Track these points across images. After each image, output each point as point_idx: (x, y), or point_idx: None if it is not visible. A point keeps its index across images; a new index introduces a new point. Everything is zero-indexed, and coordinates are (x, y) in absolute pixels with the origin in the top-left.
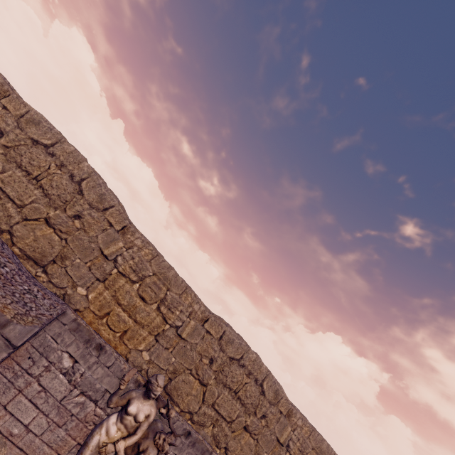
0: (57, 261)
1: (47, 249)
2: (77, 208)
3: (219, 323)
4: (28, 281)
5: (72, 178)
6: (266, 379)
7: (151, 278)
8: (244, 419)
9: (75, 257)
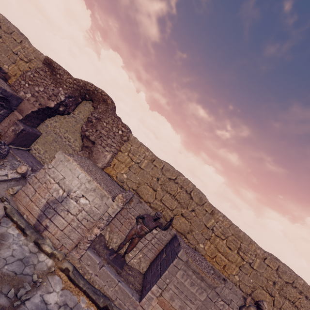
0: (189, 233)
1: (185, 228)
2: (192, 207)
3: (274, 261)
4: (192, 251)
5: (186, 192)
6: None
7: (231, 237)
8: None
9: (195, 230)
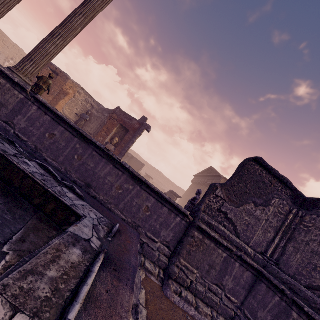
0: None
1: None
2: None
3: (18, 47)
4: None
5: None
6: None
7: None
8: None
9: None
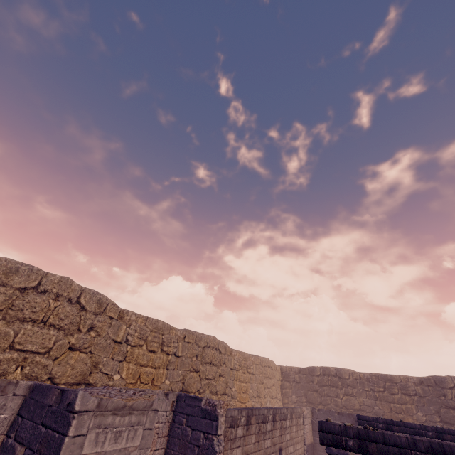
0: None
1: None
2: None
3: None
4: None
5: None
6: (83, 295)
7: None
8: (67, 341)
9: None
